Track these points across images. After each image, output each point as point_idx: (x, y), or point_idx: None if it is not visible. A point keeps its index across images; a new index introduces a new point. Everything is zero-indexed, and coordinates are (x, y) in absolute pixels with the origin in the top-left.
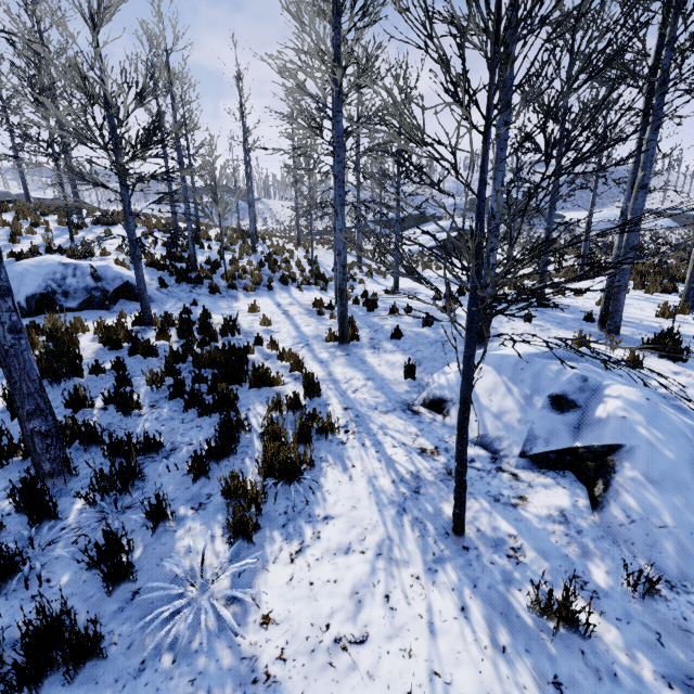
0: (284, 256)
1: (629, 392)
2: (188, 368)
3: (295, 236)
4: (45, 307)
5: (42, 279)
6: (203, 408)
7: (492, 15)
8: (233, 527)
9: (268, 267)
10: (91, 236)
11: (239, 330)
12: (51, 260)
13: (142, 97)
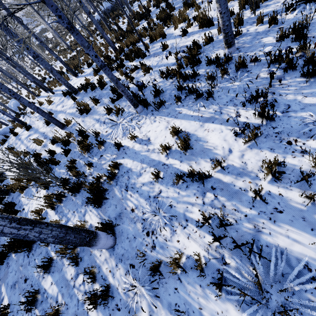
0: None
1: (11, 103)
2: None
3: None
4: None
5: None
6: None
7: None
8: None
9: None
10: None
11: None
12: None
13: None
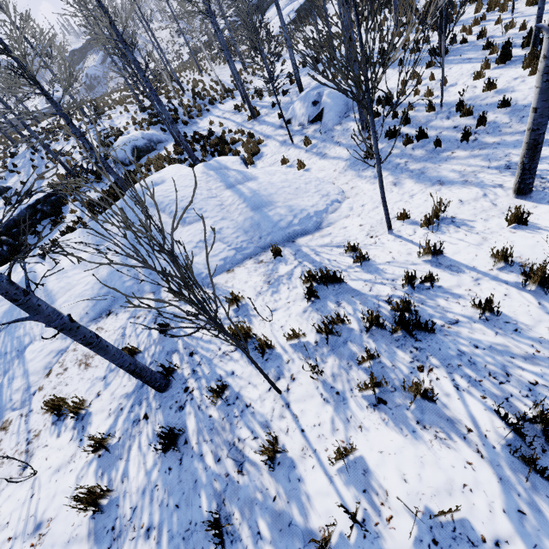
0: (200, 86)
1: (327, 92)
2: (209, 150)
3: (195, 66)
4: (139, 158)
5: (129, 147)
6: (224, 154)
7: (252, 37)
8: (249, 161)
9: (199, 98)
10: (107, 124)
11: (214, 132)
12: (125, 138)
13: (135, 45)
